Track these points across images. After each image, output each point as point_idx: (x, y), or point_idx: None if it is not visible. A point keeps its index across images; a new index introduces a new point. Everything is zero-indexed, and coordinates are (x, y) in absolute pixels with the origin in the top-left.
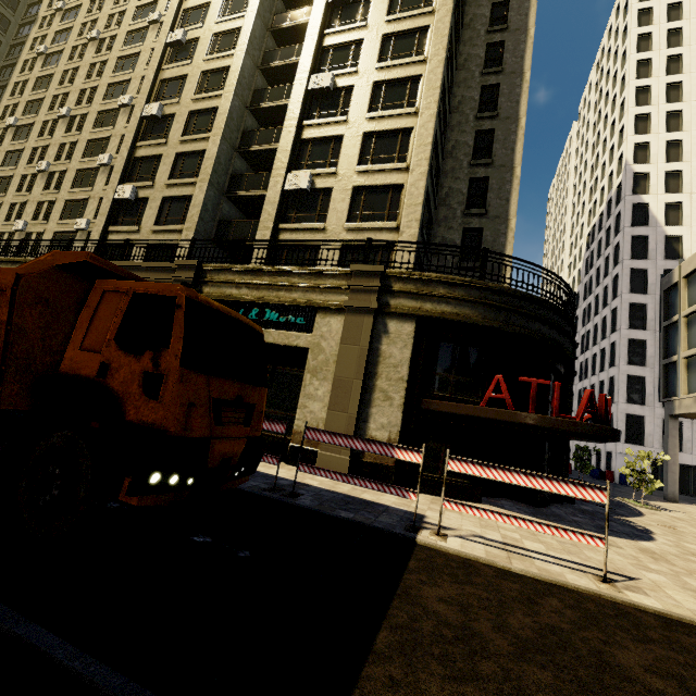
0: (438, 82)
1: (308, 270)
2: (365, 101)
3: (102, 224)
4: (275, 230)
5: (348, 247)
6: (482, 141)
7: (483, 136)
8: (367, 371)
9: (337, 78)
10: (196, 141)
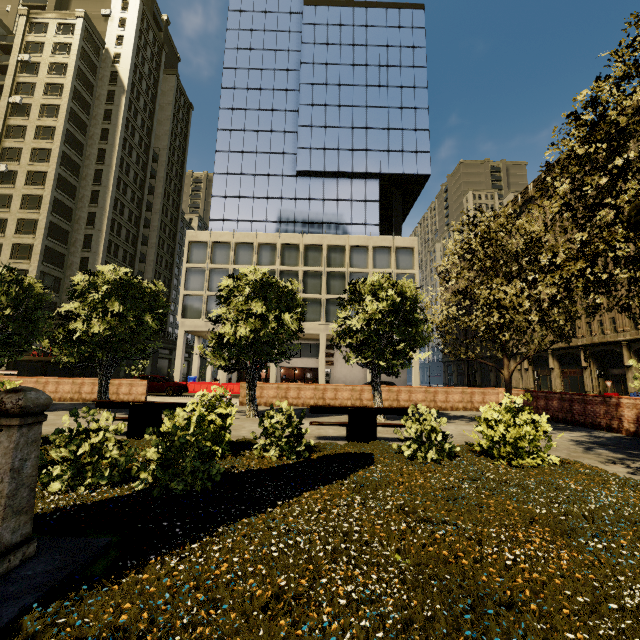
0: (44, 226)
1: None
2: (14, 228)
3: None
4: None
5: None
6: (89, 239)
7: (89, 237)
8: None
9: (0, 213)
10: None
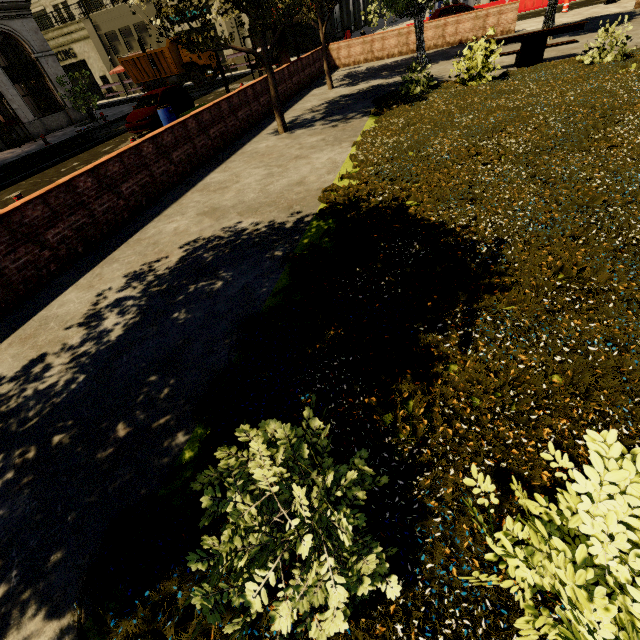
0: None
1: None
2: None
3: None
4: None
5: None
6: None
7: None
8: (236, 25)
9: None
10: None
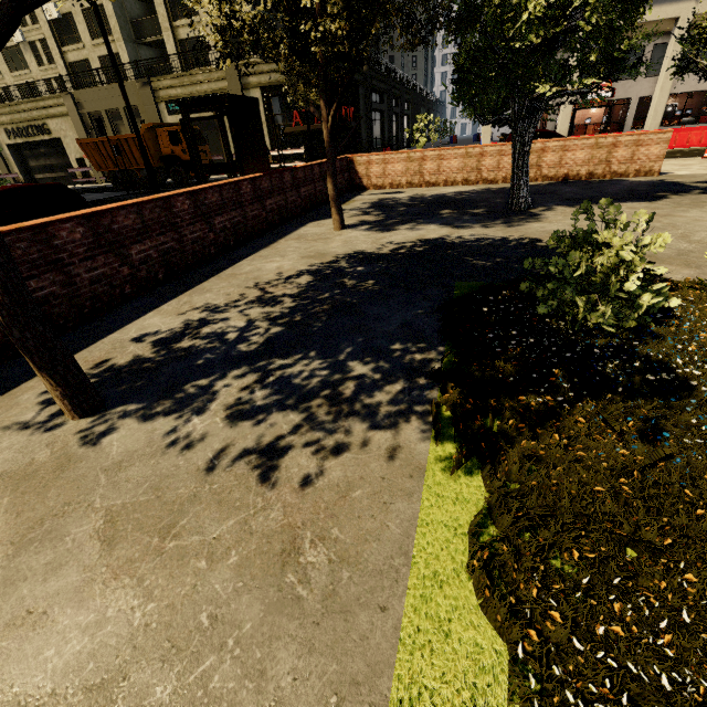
0: None
1: (204, 71)
2: None
3: (56, 48)
4: (172, 28)
5: None
6: None
7: None
8: None
9: None
10: None
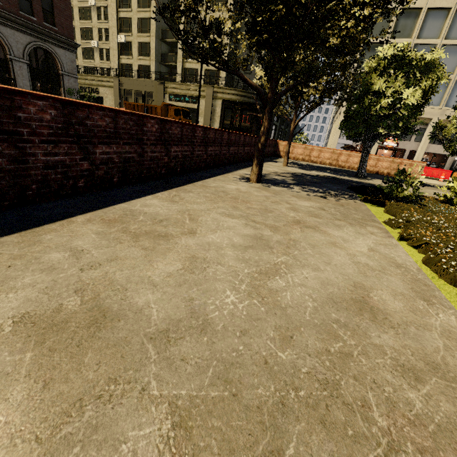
0: None
1: (195, 85)
2: None
3: (117, 55)
4: (183, 62)
5: (207, 70)
6: None
7: None
8: (211, 114)
9: None
10: (145, 12)
